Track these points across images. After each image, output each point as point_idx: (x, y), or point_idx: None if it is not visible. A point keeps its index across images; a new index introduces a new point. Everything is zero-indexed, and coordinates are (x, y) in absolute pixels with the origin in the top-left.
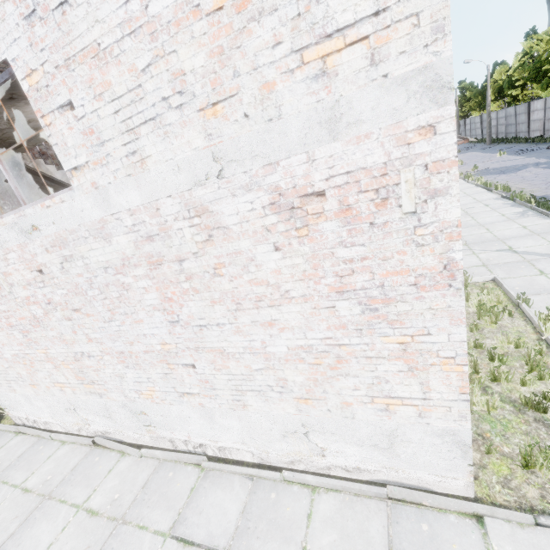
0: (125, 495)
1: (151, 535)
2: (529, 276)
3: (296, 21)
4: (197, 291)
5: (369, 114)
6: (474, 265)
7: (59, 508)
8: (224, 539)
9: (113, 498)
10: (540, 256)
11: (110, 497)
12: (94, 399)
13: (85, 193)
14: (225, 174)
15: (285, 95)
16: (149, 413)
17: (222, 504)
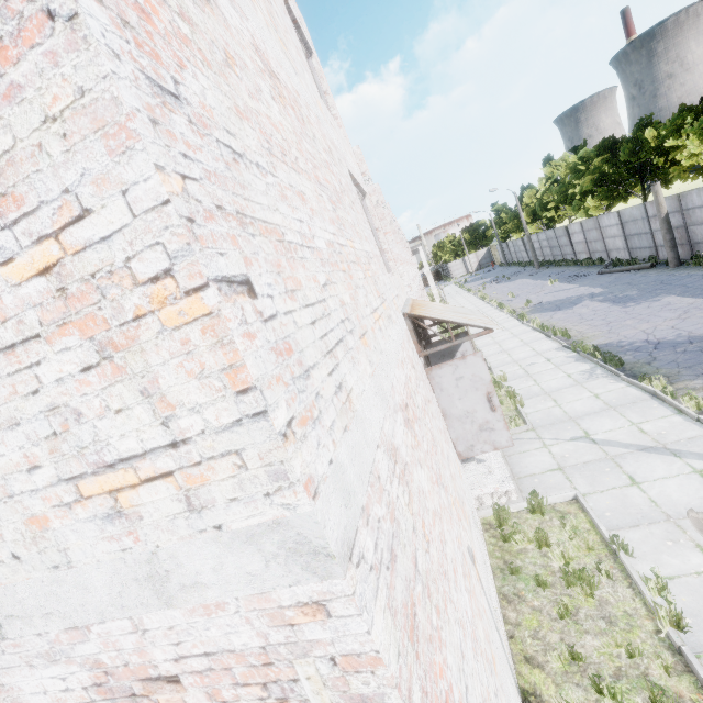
0: None
1: None
2: (619, 488)
3: (54, 442)
4: None
5: (211, 576)
6: (548, 469)
7: None
8: None
9: None
10: (624, 448)
11: None
12: None
13: None
14: (8, 634)
15: (69, 536)
16: None
17: None
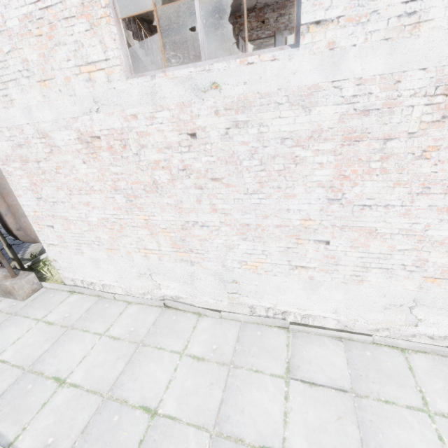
0: (222, 346)
1: (270, 377)
2: None
3: None
4: (384, 172)
5: None
6: None
7: (160, 353)
8: (346, 382)
9: (212, 348)
10: None
11: (208, 347)
12: (182, 266)
13: (311, 53)
14: None
15: None
16: (242, 282)
17: (325, 357)
